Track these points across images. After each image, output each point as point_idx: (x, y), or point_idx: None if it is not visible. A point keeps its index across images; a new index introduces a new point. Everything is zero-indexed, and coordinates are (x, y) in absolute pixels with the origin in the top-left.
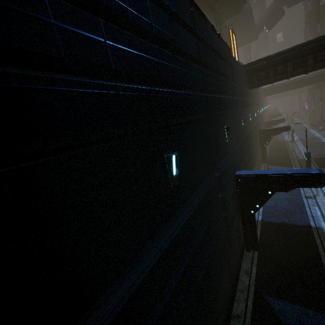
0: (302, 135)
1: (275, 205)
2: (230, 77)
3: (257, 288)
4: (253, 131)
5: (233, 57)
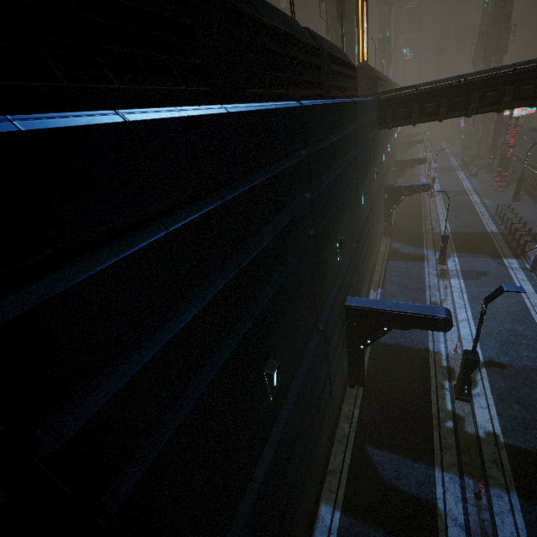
0: (446, 183)
1: None
2: (352, 150)
3: (357, 437)
4: (376, 200)
5: (359, 103)
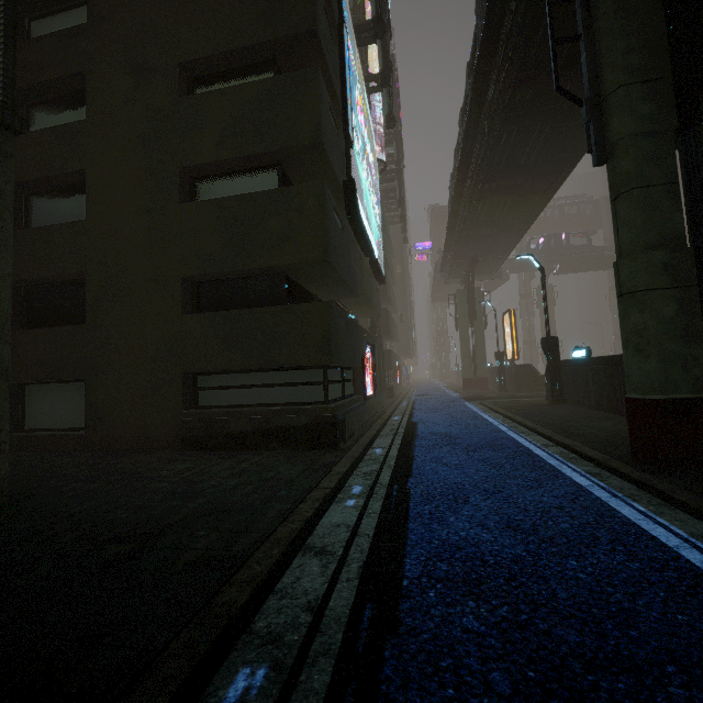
0: None
1: None
2: None
3: None
4: None
5: None
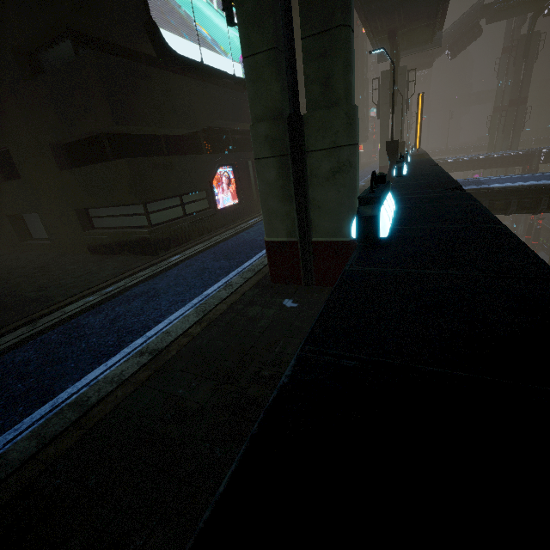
0: None
1: None
2: None
3: None
4: None
5: None
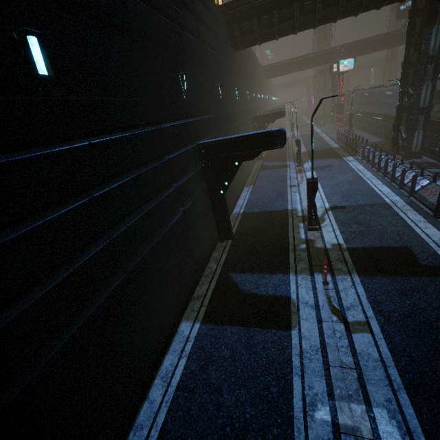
0: (304, 132)
1: (260, 197)
2: (187, 4)
3: (223, 270)
4: (240, 112)
5: None
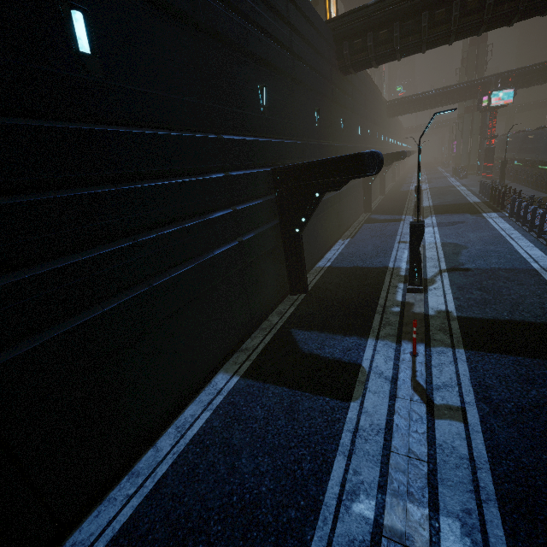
0: (435, 184)
1: (355, 252)
2: (280, 11)
3: (285, 325)
4: (343, 147)
5: None
